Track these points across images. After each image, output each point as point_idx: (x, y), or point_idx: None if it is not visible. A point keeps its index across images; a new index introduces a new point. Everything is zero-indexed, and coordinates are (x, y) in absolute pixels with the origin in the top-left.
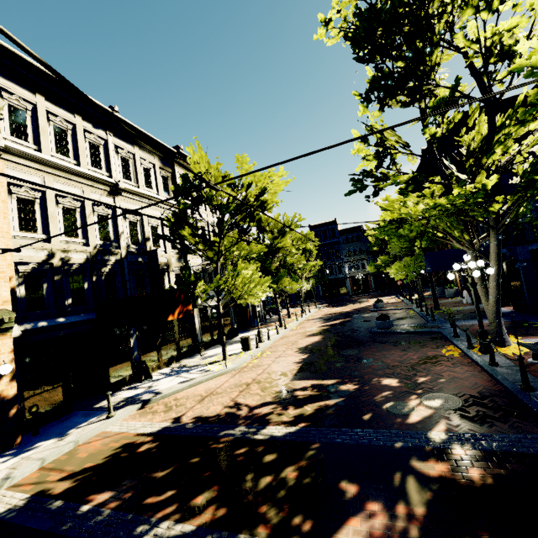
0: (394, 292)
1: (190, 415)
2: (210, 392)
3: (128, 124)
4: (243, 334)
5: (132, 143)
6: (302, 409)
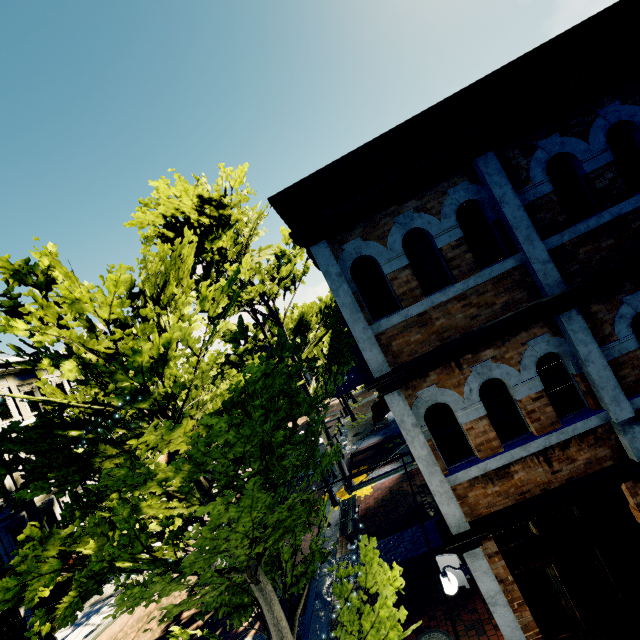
0: None
1: None
2: None
3: None
4: None
5: None
6: None
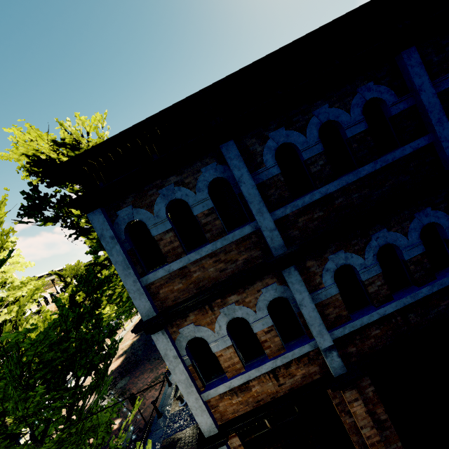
0: None
1: None
2: None
3: None
4: None
5: None
6: None
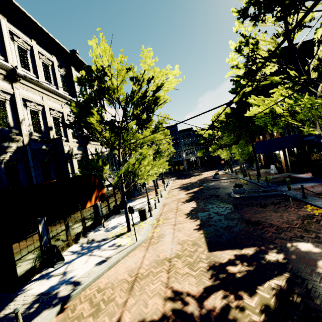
0: (214, 168)
1: (129, 320)
2: (134, 274)
3: (23, 13)
4: (130, 203)
5: (29, 35)
6: (259, 297)
